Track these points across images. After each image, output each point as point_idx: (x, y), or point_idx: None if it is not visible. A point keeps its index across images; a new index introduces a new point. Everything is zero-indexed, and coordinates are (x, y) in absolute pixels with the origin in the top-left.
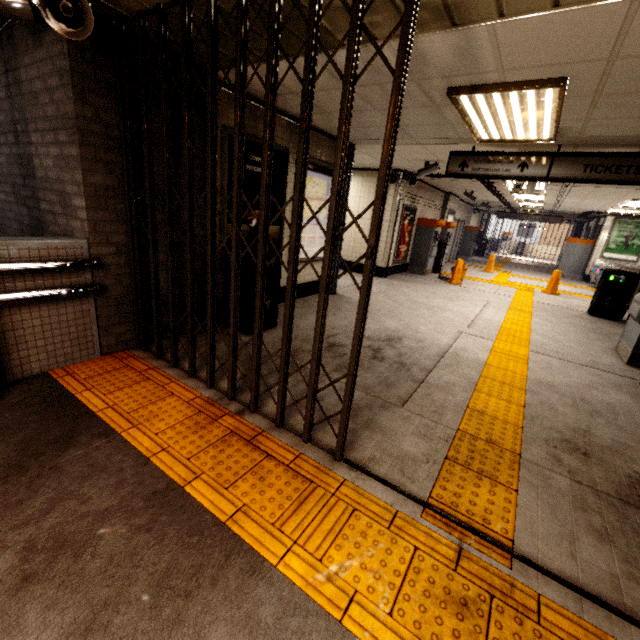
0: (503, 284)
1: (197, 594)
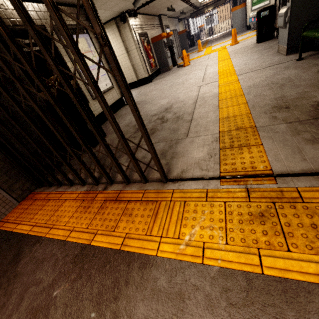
0: (210, 53)
1: (120, 295)
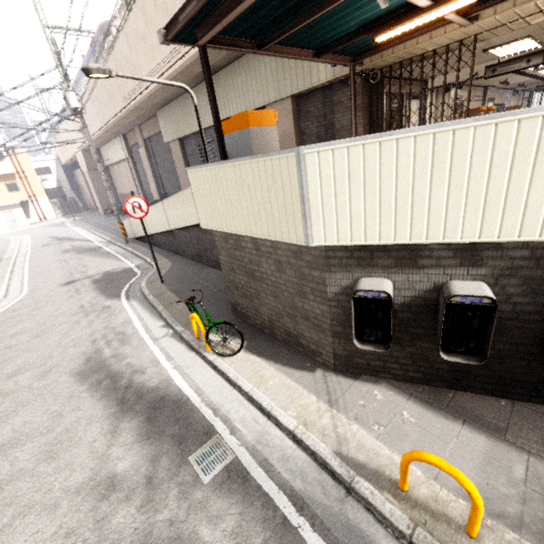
0: None
1: None
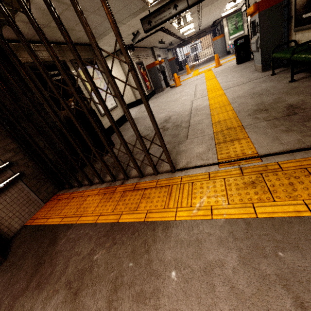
0: (198, 74)
1: (151, 249)
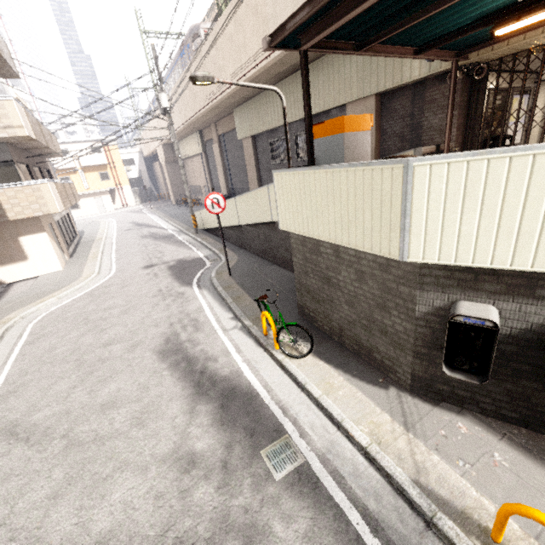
0: None
1: None
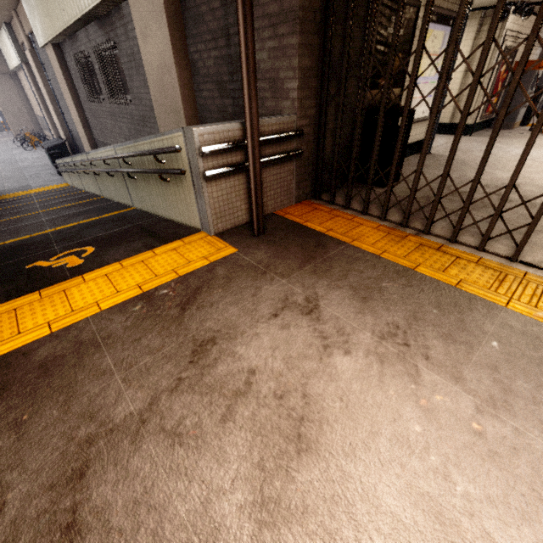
0: None
1: (464, 313)
